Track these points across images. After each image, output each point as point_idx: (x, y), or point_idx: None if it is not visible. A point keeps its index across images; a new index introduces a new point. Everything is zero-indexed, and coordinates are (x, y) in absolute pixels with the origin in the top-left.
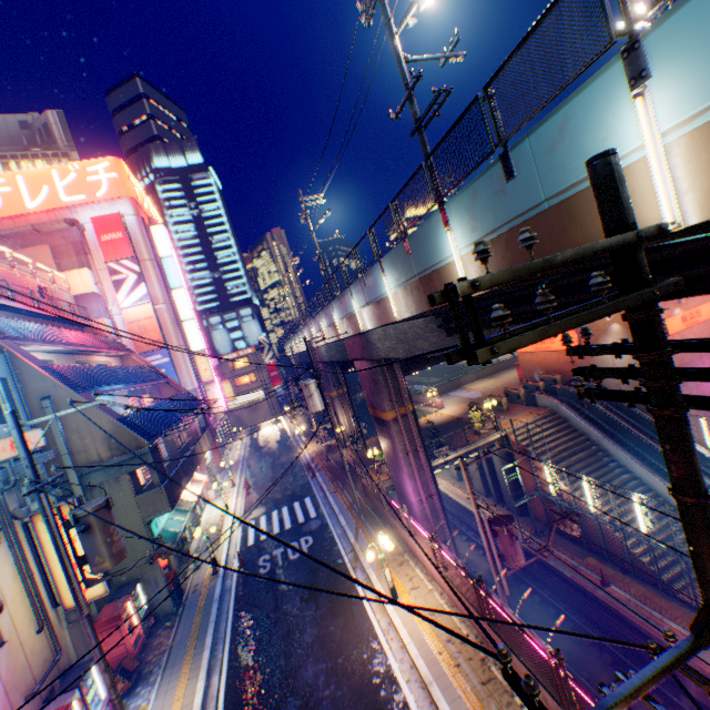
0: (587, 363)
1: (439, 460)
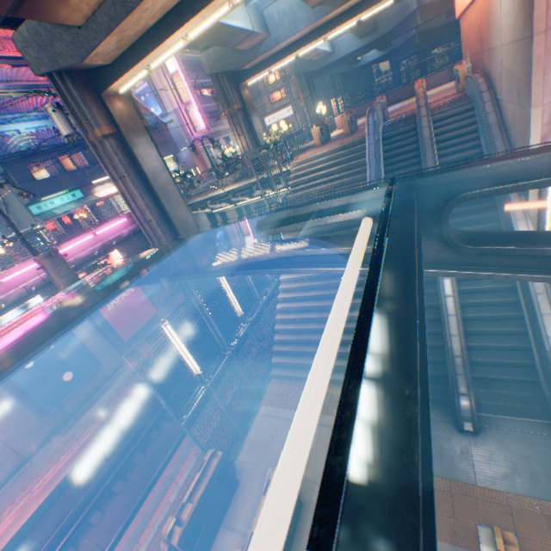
0: (486, 28)
1: (221, 192)
